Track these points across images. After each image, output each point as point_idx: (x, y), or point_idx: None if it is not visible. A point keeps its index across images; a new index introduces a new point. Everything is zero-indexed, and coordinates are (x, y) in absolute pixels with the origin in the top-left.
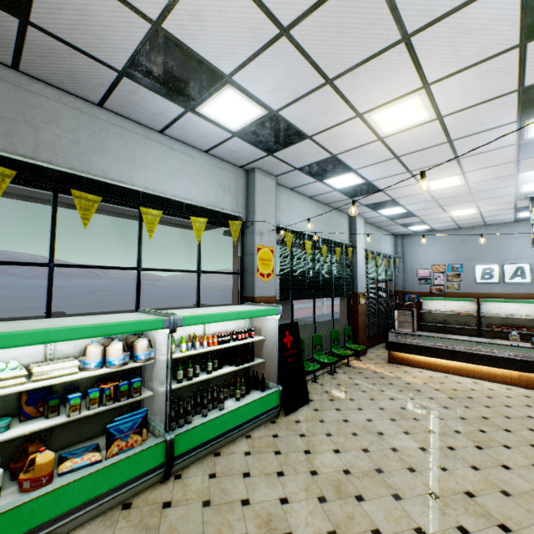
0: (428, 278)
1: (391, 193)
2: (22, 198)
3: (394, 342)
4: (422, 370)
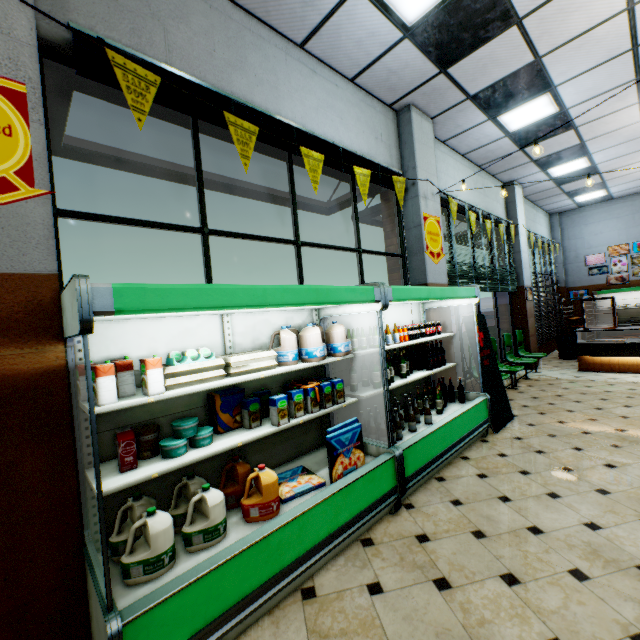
0: (602, 265)
1: (585, 131)
2: (131, 165)
3: (586, 344)
4: (637, 375)
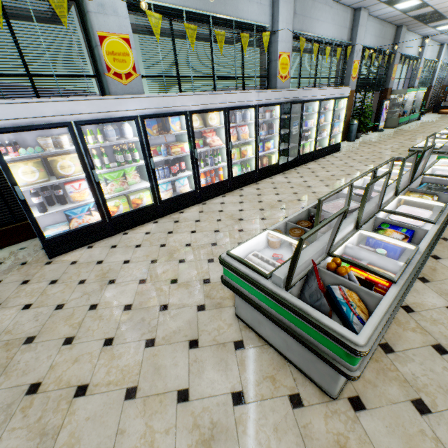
0: None
1: None
2: None
3: (443, 106)
4: None
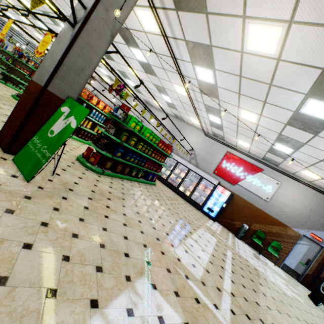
0: None
1: None
2: None
3: None
4: None
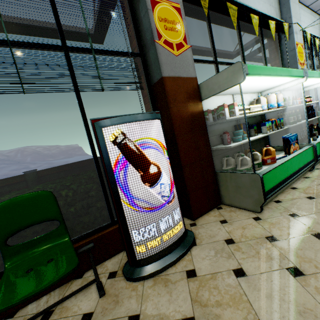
0: None
1: None
2: None
3: None
4: None
